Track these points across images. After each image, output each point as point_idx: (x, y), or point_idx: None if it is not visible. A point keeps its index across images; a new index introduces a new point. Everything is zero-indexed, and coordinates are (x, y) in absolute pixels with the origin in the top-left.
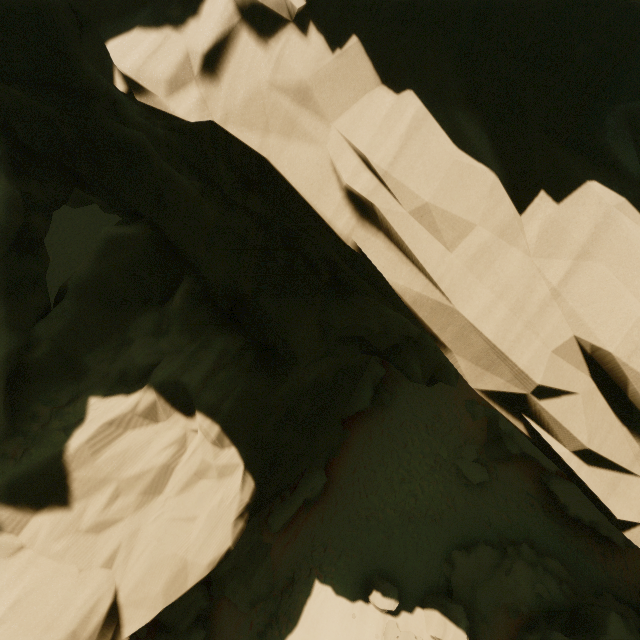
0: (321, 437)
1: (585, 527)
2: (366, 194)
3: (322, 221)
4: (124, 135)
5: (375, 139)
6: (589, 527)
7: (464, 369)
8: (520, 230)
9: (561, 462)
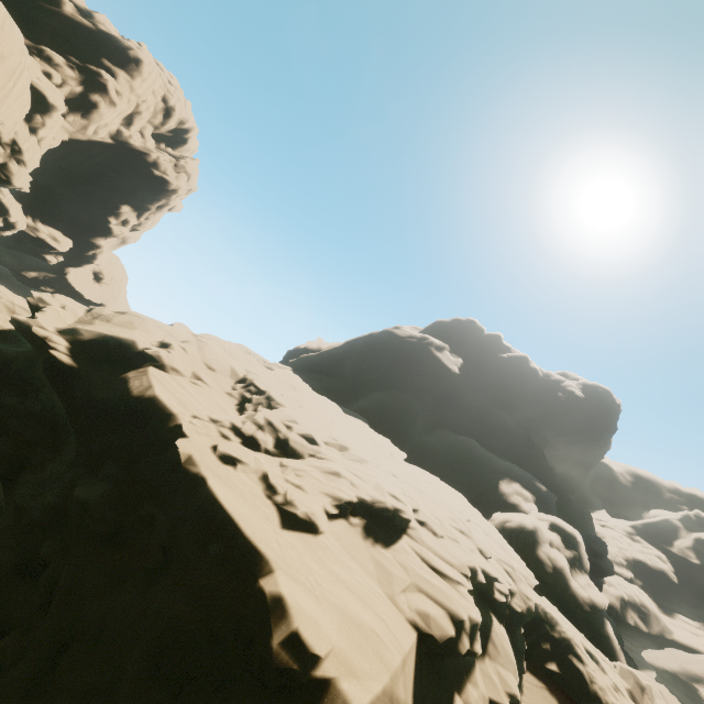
0: None
1: None
2: None
3: None
4: None
5: None
6: None
7: None
8: None
9: None
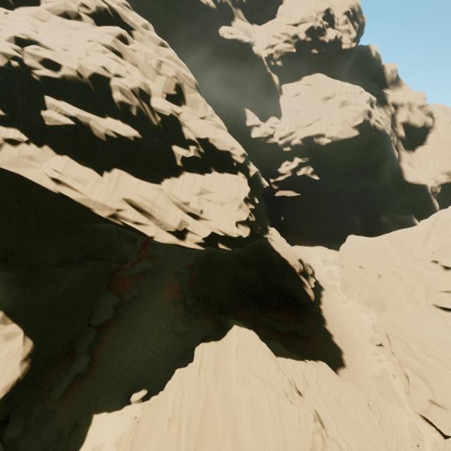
0: (78, 322)
1: None
2: (57, 177)
3: (45, 189)
4: None
5: (57, 165)
6: None
7: (99, 212)
8: (102, 179)
9: (133, 228)
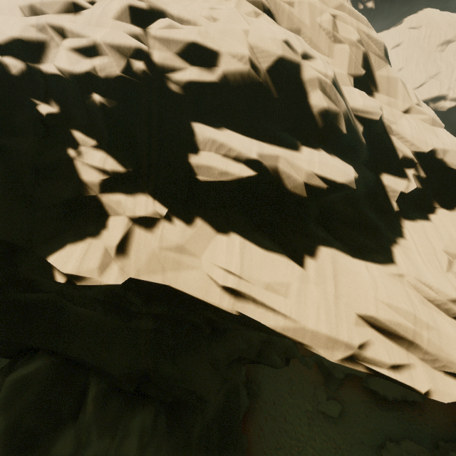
0: (236, 455)
1: (401, 402)
2: (236, 286)
3: (212, 306)
4: (25, 297)
5: (227, 258)
6: (402, 401)
7: (323, 353)
8: (307, 275)
9: (387, 377)
